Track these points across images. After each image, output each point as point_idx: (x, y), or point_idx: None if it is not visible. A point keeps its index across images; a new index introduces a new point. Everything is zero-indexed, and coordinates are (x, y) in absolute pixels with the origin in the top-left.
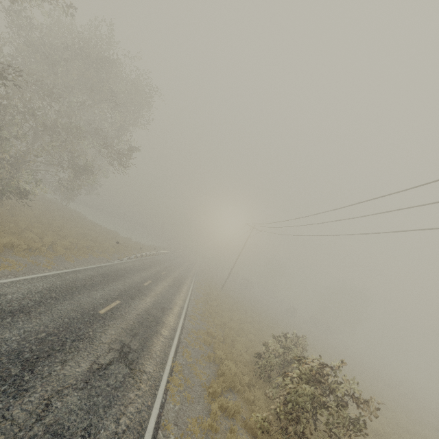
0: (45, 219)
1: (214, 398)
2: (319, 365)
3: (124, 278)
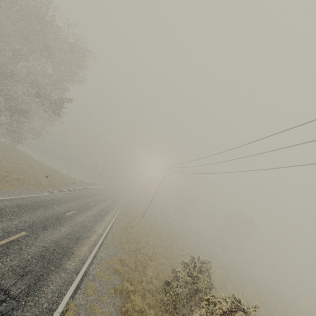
0: None
1: None
2: (228, 306)
3: (46, 208)
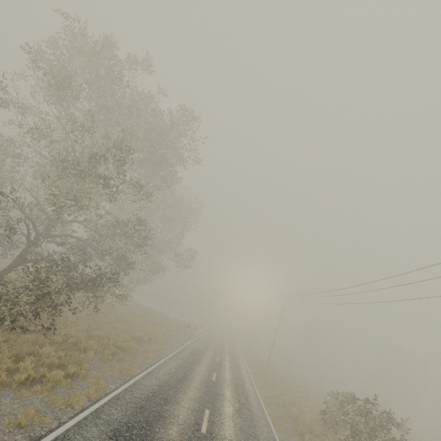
0: (128, 311)
1: (302, 436)
2: (367, 405)
3: (203, 356)
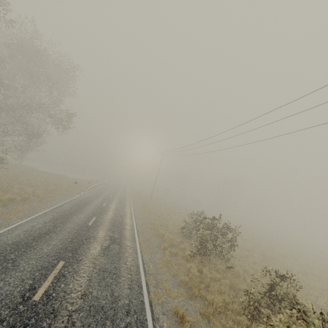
0: (13, 177)
1: (165, 250)
2: (213, 221)
3: (89, 204)
